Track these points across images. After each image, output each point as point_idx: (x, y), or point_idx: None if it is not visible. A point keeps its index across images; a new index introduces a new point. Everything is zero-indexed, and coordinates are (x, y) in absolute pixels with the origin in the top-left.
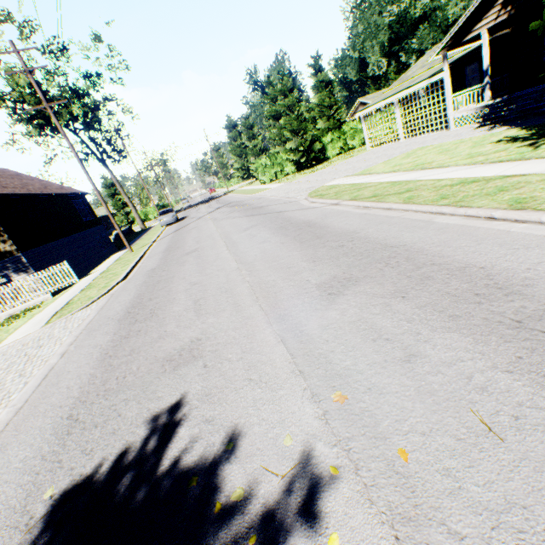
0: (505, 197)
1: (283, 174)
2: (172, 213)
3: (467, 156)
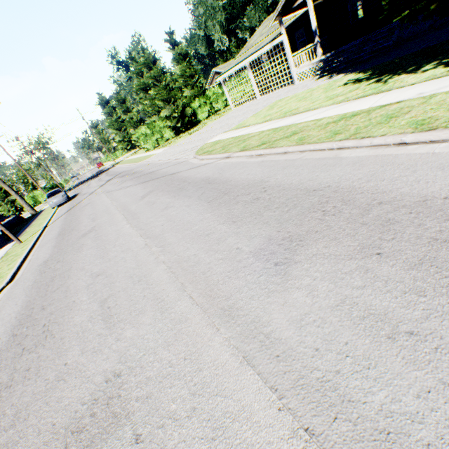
0: (401, 122)
1: (163, 139)
2: (61, 193)
3: (326, 98)
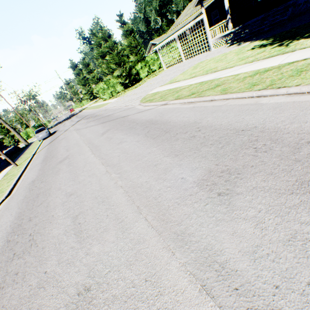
0: None
1: (116, 92)
2: (45, 130)
3: (239, 59)
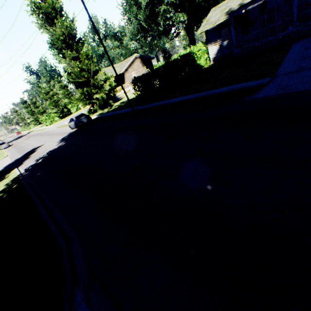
0: None
1: (55, 121)
2: (6, 143)
3: None
